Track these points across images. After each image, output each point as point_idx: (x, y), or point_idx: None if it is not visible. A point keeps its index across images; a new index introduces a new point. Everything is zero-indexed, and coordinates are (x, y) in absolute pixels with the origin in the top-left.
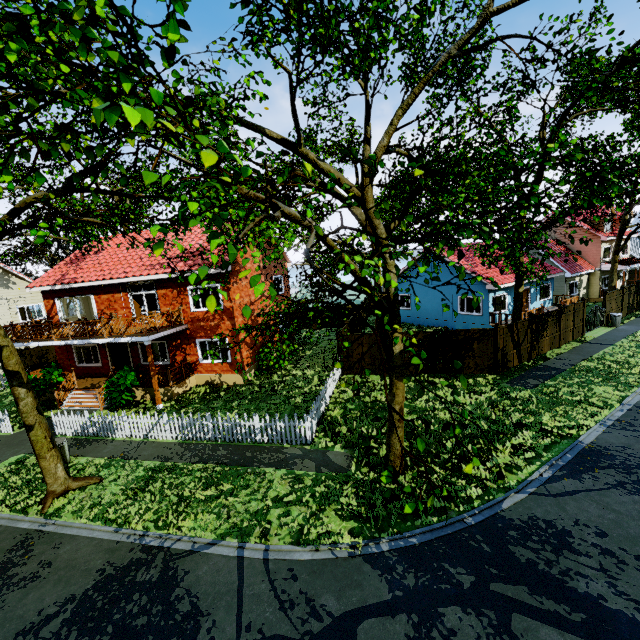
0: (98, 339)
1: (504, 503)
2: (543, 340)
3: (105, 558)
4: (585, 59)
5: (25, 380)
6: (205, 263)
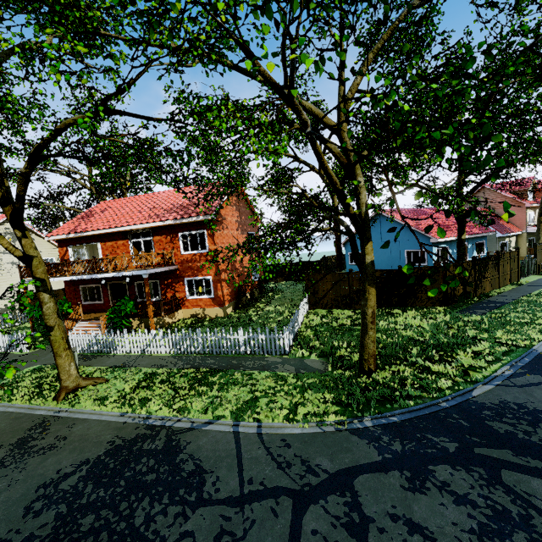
0: (104, 274)
1: (474, 392)
2: (485, 280)
3: (114, 434)
4: (527, 6)
5: (49, 287)
6: (194, 212)
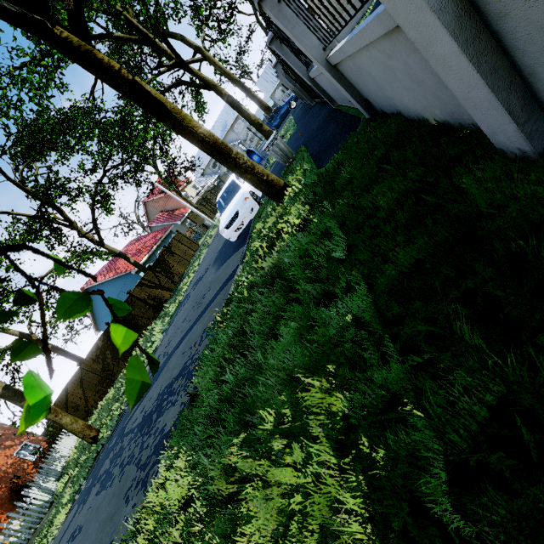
0: None
1: None
2: (174, 269)
3: None
4: None
5: None
6: None
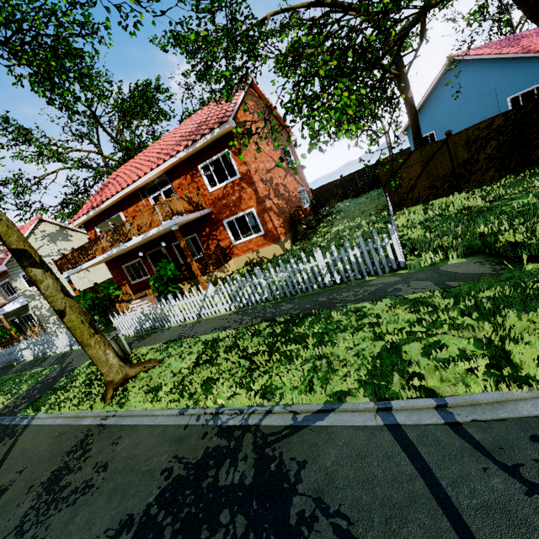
0: (131, 240)
1: None
2: None
3: (171, 451)
4: None
5: (37, 259)
6: (206, 129)
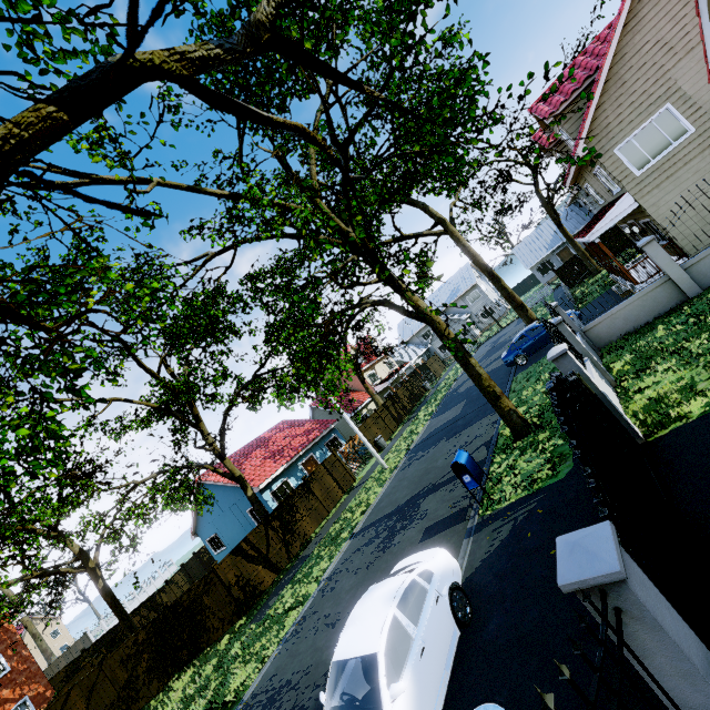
0: None
1: None
2: (301, 524)
3: None
4: None
5: None
6: None
